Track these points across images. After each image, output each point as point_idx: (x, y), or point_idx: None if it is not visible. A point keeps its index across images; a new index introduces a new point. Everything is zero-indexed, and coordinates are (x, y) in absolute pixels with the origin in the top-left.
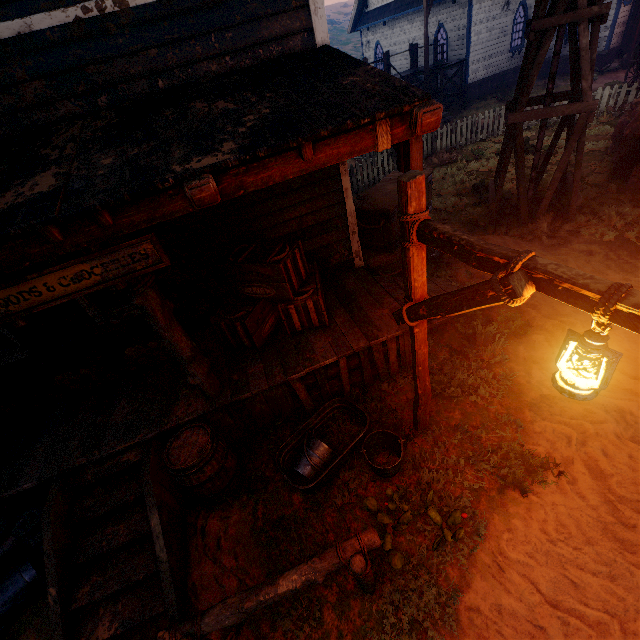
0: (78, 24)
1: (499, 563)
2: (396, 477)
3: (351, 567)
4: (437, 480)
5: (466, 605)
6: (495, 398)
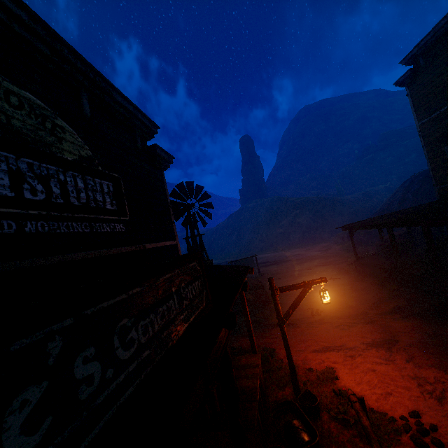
0: (133, 251)
1: (361, 394)
2: (320, 413)
3: (361, 398)
4: (326, 396)
5: (376, 409)
6: (296, 369)
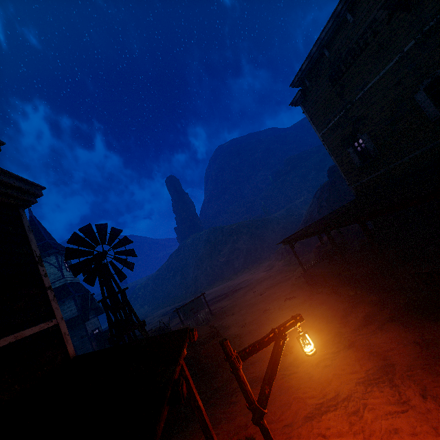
0: None
1: None
2: None
3: None
4: None
5: None
6: None
